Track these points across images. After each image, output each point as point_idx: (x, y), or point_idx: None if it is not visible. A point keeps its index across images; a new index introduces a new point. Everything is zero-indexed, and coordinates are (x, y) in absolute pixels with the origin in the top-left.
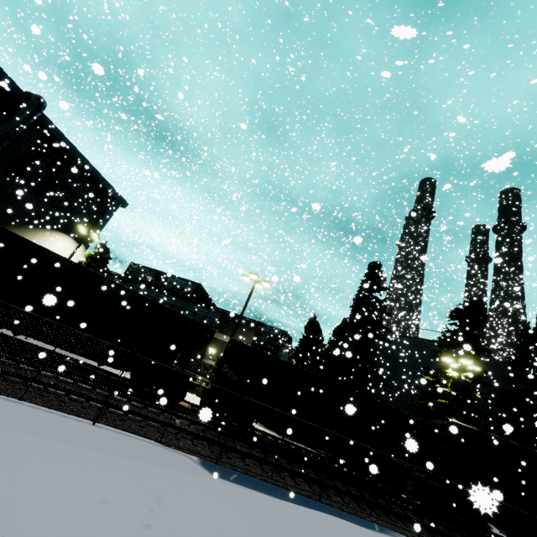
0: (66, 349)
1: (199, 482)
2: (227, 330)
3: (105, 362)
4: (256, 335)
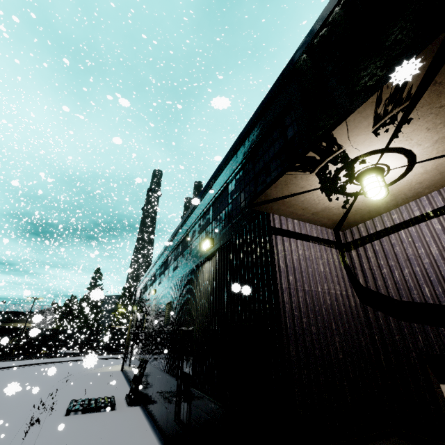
0: None
1: (35, 359)
2: (18, 320)
3: None
4: None
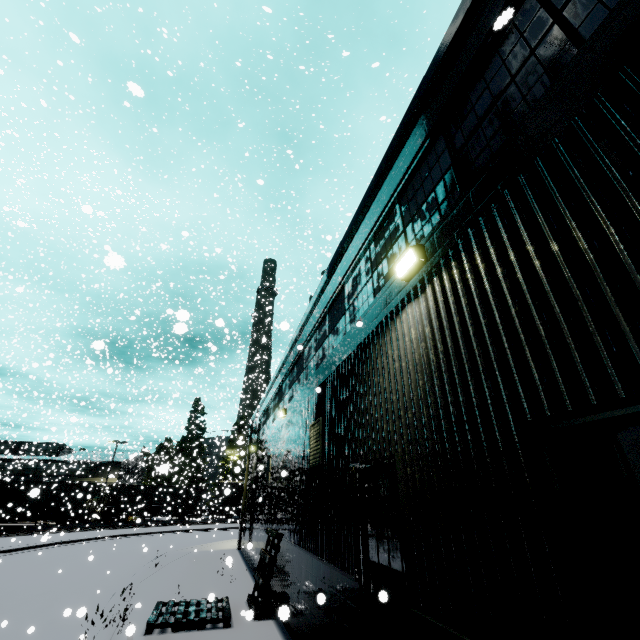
0: (33, 519)
1: (120, 529)
2: (98, 474)
3: (51, 518)
4: (120, 470)
